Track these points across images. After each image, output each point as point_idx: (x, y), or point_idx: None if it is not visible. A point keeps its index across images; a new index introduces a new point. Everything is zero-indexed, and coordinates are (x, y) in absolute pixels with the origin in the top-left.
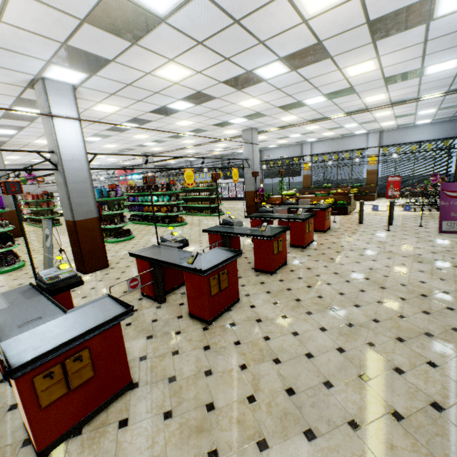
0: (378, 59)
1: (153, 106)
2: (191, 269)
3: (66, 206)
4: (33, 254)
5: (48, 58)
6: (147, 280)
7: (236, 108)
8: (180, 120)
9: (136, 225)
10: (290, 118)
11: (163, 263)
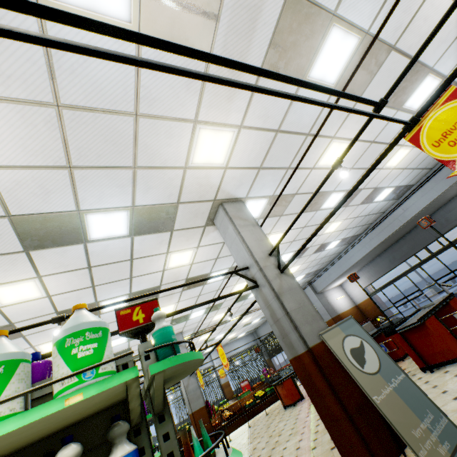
0: (300, 265)
1: (205, 270)
2: (449, 296)
3: (311, 316)
4: None
5: (277, 194)
6: (447, 334)
7: (227, 291)
8: (174, 302)
9: None
10: (218, 317)
11: (440, 305)
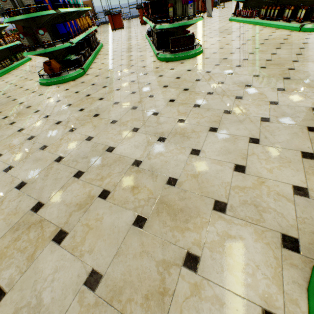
0: None
1: None
2: None
3: None
4: (233, 25)
5: None
6: None
7: None
8: None
9: (101, 59)
10: None
11: None
